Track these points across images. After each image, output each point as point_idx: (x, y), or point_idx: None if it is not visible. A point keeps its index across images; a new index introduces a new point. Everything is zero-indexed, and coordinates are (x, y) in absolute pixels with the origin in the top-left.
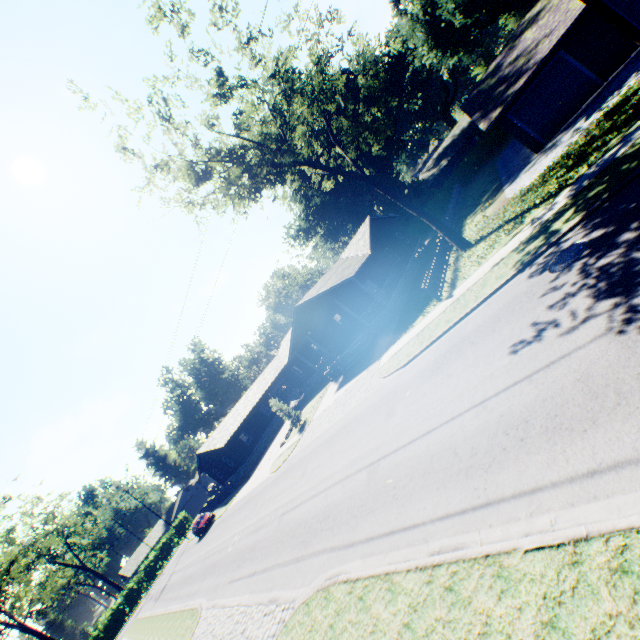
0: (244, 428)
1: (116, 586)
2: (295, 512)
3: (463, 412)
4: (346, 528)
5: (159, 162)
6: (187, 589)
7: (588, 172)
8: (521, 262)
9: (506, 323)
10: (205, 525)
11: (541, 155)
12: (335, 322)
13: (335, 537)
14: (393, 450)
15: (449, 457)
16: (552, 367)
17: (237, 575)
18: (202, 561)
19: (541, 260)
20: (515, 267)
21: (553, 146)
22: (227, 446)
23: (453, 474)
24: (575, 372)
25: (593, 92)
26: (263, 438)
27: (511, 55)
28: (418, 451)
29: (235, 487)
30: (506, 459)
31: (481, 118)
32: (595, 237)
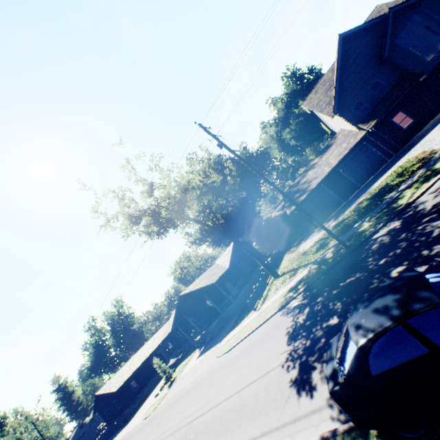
0: (135, 376)
1: None
2: None
3: (232, 395)
4: None
5: (113, 217)
6: None
7: (317, 259)
8: (283, 303)
9: (265, 341)
10: None
11: (317, 231)
12: (206, 305)
13: None
14: (201, 414)
15: (217, 423)
16: (263, 377)
17: None
18: None
19: (288, 305)
20: (280, 305)
21: (321, 229)
22: (119, 390)
23: (214, 435)
24: (266, 383)
25: (340, 205)
26: (147, 386)
27: (303, 179)
28: (209, 417)
29: (117, 428)
30: (232, 429)
31: (288, 207)
32: (302, 303)
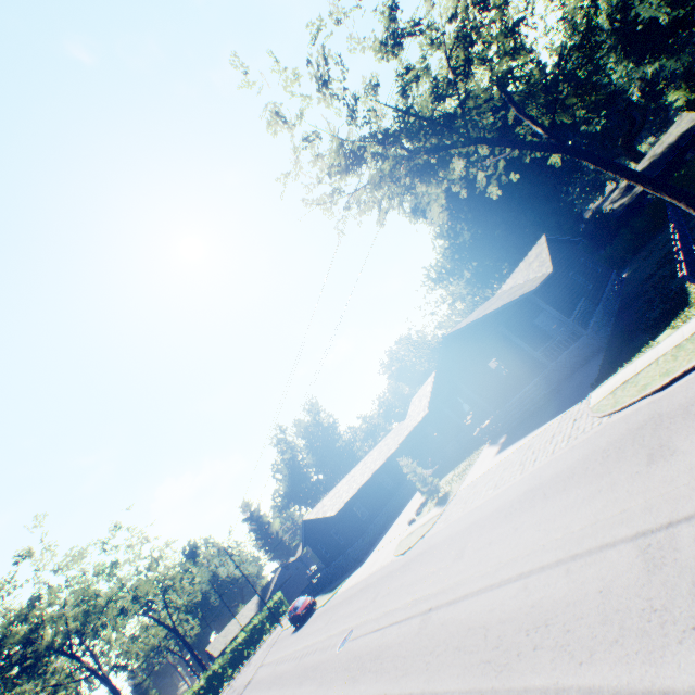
0: (359, 498)
1: (201, 663)
2: (455, 609)
3: None
4: (619, 653)
5: (309, 135)
6: (276, 692)
7: None
8: None
9: None
10: (304, 612)
11: None
12: (490, 369)
13: (587, 667)
14: None
15: None
16: None
17: (352, 692)
18: (297, 658)
19: None
20: None
21: None
22: (338, 516)
23: None
24: None
25: None
26: (381, 515)
27: None
28: None
29: (343, 571)
30: None
31: None
32: None
